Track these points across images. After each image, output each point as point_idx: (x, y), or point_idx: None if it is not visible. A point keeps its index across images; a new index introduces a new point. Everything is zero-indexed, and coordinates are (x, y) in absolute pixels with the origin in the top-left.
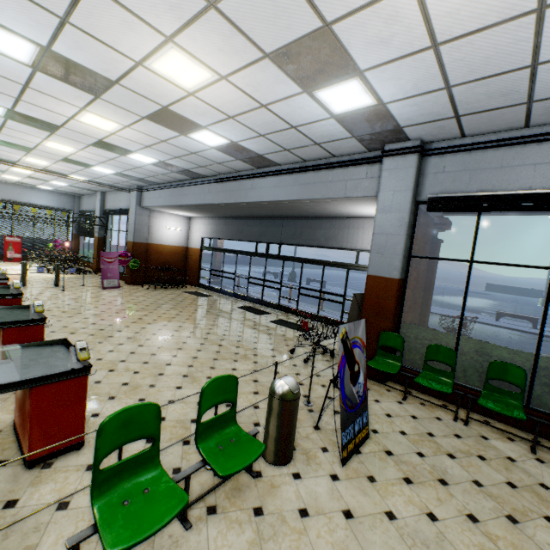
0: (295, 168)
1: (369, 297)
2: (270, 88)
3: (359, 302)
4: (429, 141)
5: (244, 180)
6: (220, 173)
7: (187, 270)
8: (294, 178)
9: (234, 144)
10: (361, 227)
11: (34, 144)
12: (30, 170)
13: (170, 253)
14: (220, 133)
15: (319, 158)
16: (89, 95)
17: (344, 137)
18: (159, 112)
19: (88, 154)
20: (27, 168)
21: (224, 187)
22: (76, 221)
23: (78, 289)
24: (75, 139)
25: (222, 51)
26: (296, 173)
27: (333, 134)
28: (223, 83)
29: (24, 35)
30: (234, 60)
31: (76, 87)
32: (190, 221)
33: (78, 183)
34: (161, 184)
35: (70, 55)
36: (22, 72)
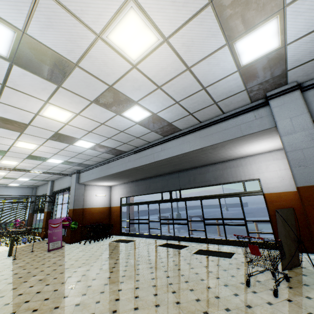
0: (193, 128)
1: (310, 207)
2: (200, 45)
3: (281, 218)
4: (301, 82)
5: (155, 147)
6: (136, 146)
7: (111, 223)
8: (194, 135)
9: (153, 116)
10: (239, 164)
11: (8, 147)
12: (4, 171)
13: (99, 213)
14: (146, 107)
15: (211, 117)
16: (53, 85)
17: (238, 91)
18: (105, 93)
19: (46, 148)
20: (2, 170)
21: (140, 155)
22: (33, 204)
23: (27, 255)
24: (38, 135)
25: (173, 3)
26: (195, 131)
27: (231, 90)
28: (163, 48)
29: (3, 18)
30: (180, 14)
31: (43, 77)
32: (111, 188)
33: (37, 176)
34: (93, 165)
35: (41, 38)
36: (1, 69)
